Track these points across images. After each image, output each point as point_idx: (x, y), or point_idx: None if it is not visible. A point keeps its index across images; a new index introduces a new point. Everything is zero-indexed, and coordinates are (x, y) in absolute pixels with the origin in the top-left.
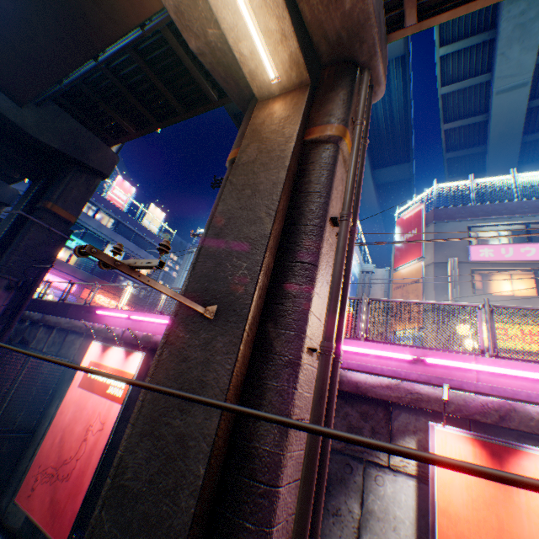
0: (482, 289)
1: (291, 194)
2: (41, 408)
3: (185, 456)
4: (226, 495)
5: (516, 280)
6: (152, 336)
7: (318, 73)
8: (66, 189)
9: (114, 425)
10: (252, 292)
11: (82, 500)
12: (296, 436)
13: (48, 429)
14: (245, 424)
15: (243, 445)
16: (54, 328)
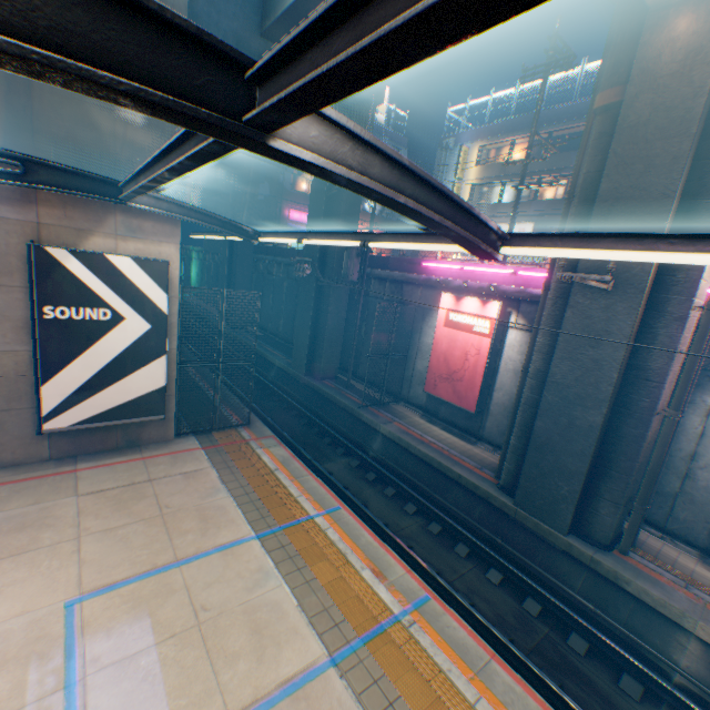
0: None
1: (690, 162)
2: (404, 340)
3: (599, 369)
4: (626, 387)
5: None
6: (497, 287)
7: None
8: None
9: (487, 352)
10: (647, 272)
11: (477, 392)
12: (674, 360)
13: (417, 354)
14: (638, 354)
15: (637, 365)
16: (385, 280)
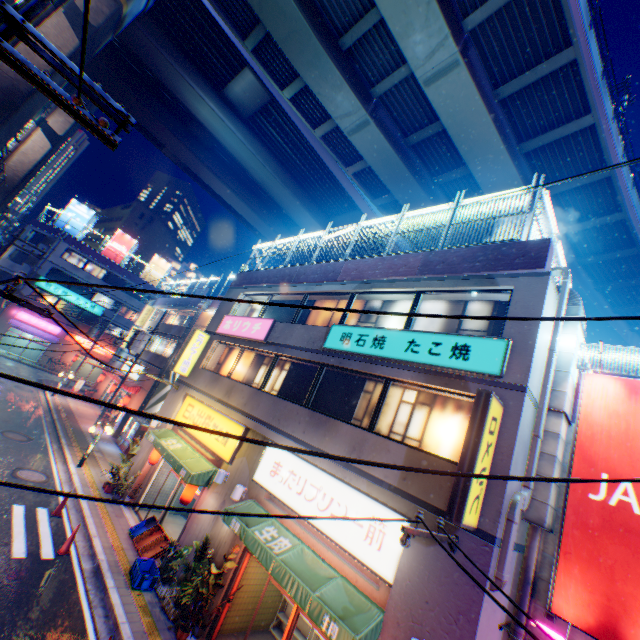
0: (221, 363)
1: None
2: None
3: None
4: None
5: (240, 357)
6: None
7: None
8: None
9: None
10: None
11: None
12: None
13: None
14: None
15: None
16: None
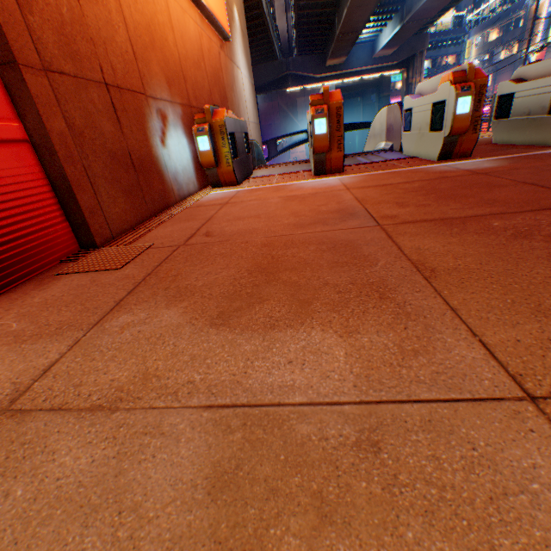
0: None
1: None
2: None
3: None
4: None
5: None
6: None
7: (408, 61)
8: (383, 88)
9: None
10: None
11: None
12: None
13: None
14: None
15: None
16: None
